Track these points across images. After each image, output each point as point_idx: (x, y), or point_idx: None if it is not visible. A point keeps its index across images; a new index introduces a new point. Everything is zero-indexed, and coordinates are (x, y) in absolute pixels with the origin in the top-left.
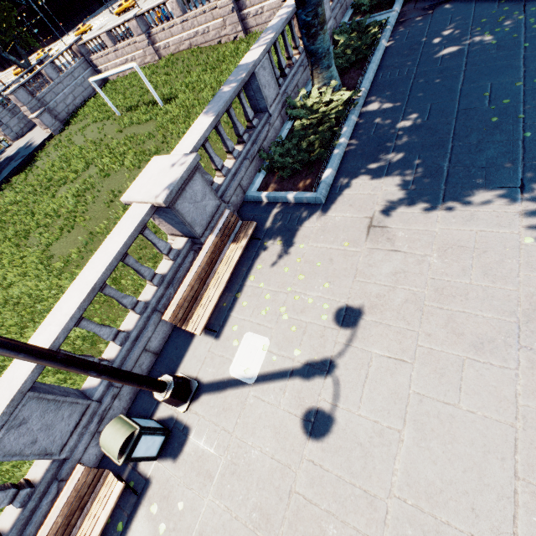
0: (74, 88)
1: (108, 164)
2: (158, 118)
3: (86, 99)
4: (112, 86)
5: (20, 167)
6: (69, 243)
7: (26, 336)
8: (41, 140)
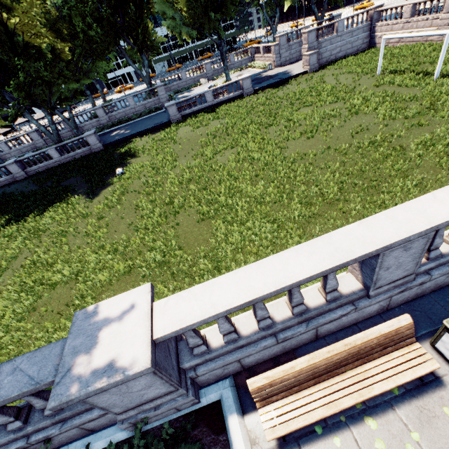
0: (345, 44)
1: (358, 105)
2: (429, 87)
3: (346, 55)
4: (377, 51)
5: (274, 85)
6: (305, 145)
7: (256, 186)
8: (298, 72)
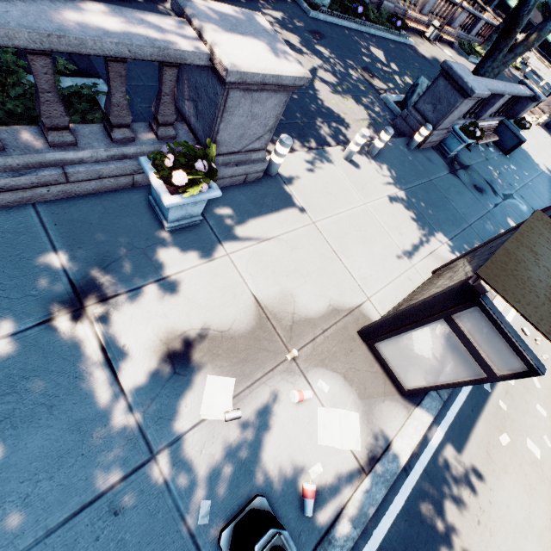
0: None
1: None
2: None
3: None
4: None
5: None
6: None
7: None
8: None
